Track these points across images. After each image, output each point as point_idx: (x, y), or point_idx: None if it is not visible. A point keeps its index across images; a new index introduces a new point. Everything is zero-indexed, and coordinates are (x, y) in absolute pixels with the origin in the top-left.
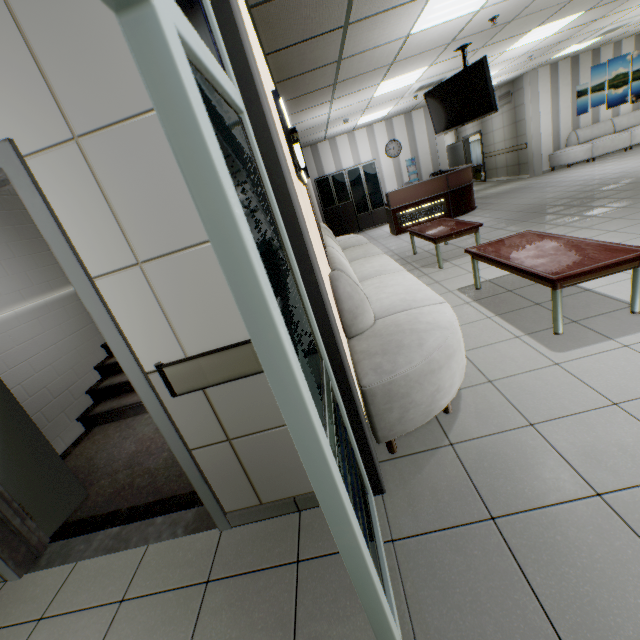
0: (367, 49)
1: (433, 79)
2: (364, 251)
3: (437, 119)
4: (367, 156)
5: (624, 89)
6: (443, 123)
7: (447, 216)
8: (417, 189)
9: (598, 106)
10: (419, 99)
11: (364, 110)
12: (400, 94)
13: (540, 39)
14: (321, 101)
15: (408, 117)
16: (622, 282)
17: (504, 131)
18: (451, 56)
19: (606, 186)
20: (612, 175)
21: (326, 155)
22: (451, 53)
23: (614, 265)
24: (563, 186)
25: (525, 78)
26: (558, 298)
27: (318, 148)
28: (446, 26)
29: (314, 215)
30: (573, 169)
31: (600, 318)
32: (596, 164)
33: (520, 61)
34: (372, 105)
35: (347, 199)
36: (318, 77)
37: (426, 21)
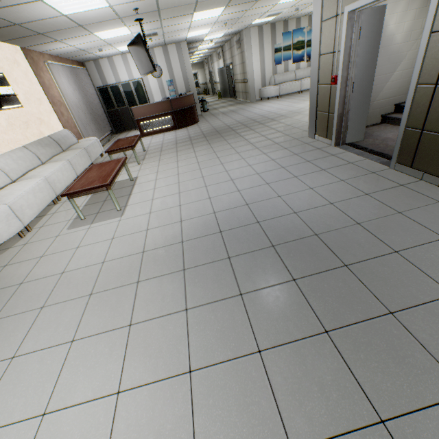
0: (35, 20)
1: (146, 32)
2: (63, 156)
3: (138, 65)
4: (138, 74)
5: (302, 51)
6: (141, 69)
7: (174, 127)
8: (152, 107)
9: (288, 60)
10: (159, 40)
11: (111, 44)
12: (131, 38)
13: (214, 16)
14: (47, 41)
15: (165, 49)
16: (145, 191)
17: (240, 67)
18: (139, 23)
19: (249, 121)
20: (264, 113)
21: (107, 69)
22: (135, 22)
23: (89, 189)
24: (242, 115)
25: (243, 33)
26: (72, 203)
27: (100, 63)
28: (95, 12)
29: (61, 122)
30: (267, 102)
31: (107, 212)
32: (277, 101)
33: (221, 25)
34: (113, 42)
35: (124, 105)
36: (13, 31)
37: (67, 10)
